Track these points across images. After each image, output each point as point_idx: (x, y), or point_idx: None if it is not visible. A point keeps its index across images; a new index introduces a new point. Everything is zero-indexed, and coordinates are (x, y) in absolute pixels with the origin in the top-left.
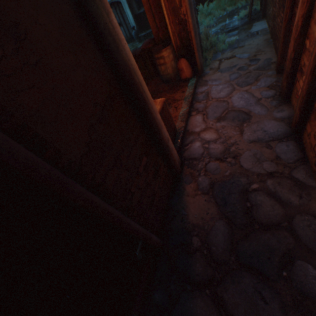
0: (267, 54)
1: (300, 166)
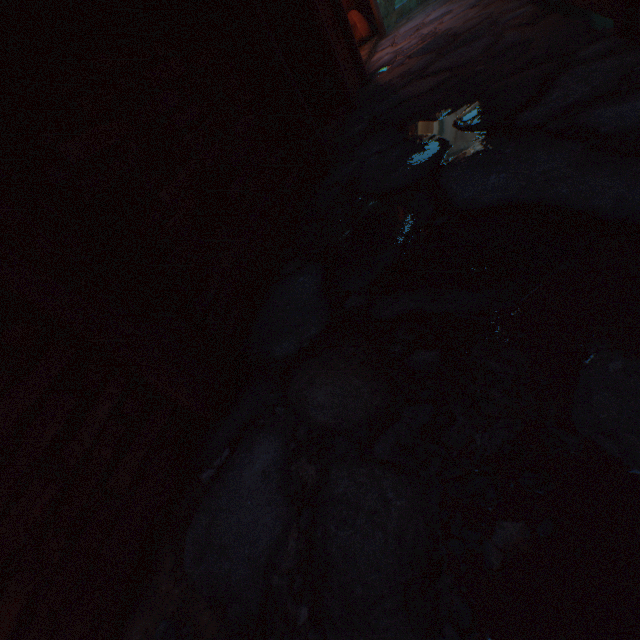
0: None
1: None
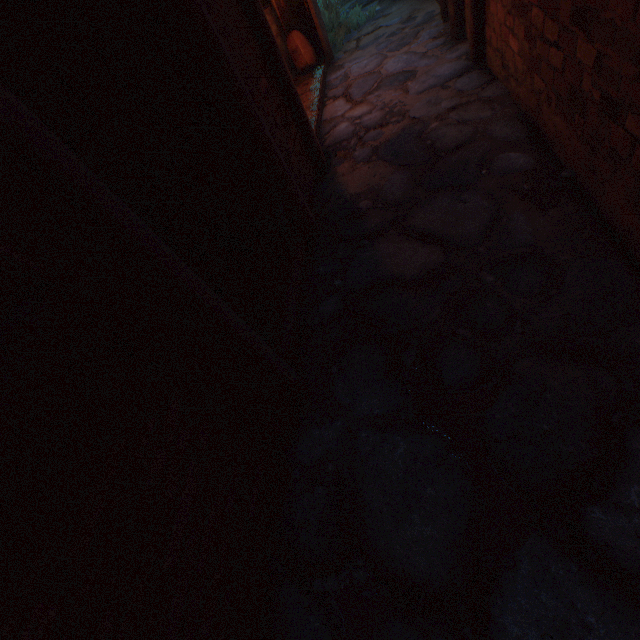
0: (427, 10)
1: (489, 86)
